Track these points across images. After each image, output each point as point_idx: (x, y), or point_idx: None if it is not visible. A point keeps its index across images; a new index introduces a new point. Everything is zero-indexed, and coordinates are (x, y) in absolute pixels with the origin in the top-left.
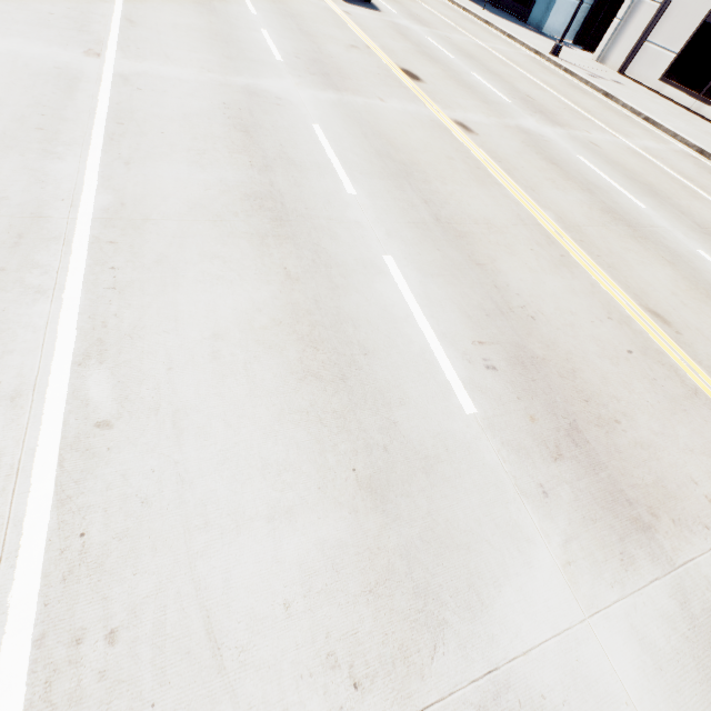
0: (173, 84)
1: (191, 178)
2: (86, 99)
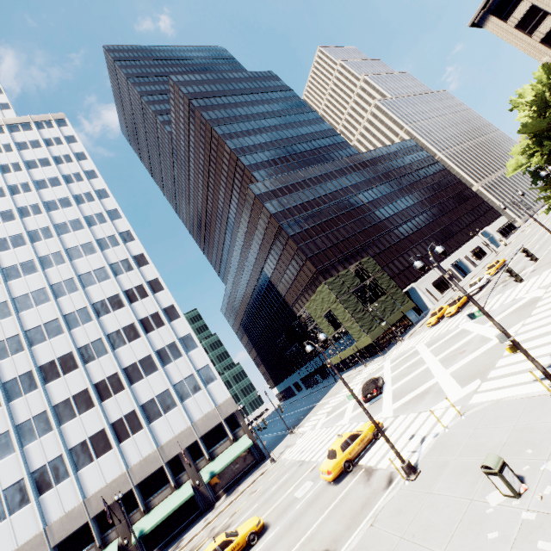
0: None
1: None
2: None
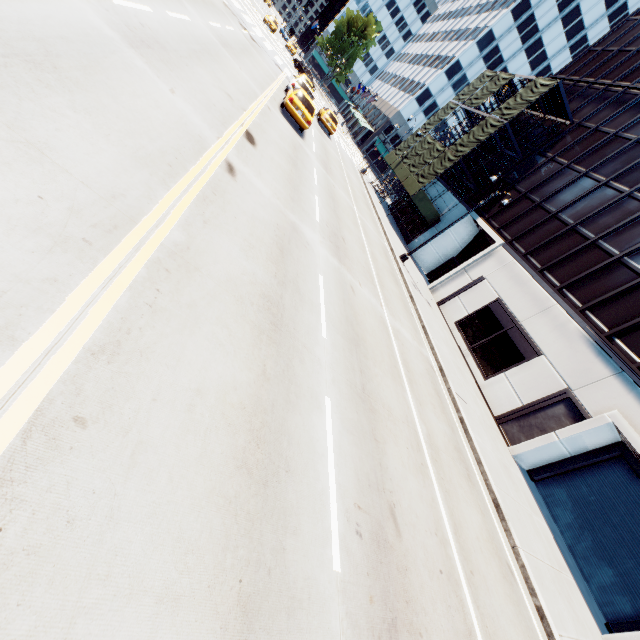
0: None
1: None
2: None
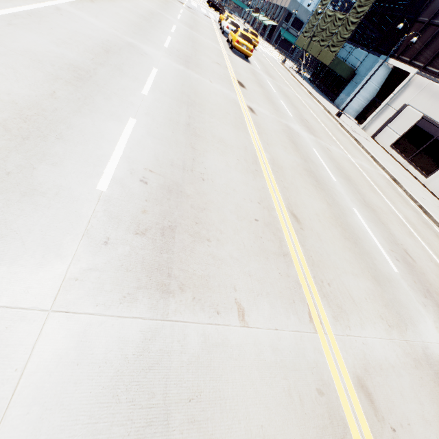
0: (86, 23)
1: (44, 45)
2: (21, 2)
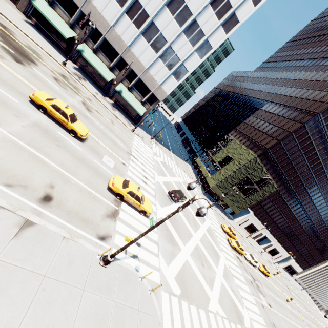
0: None
1: None
2: None
